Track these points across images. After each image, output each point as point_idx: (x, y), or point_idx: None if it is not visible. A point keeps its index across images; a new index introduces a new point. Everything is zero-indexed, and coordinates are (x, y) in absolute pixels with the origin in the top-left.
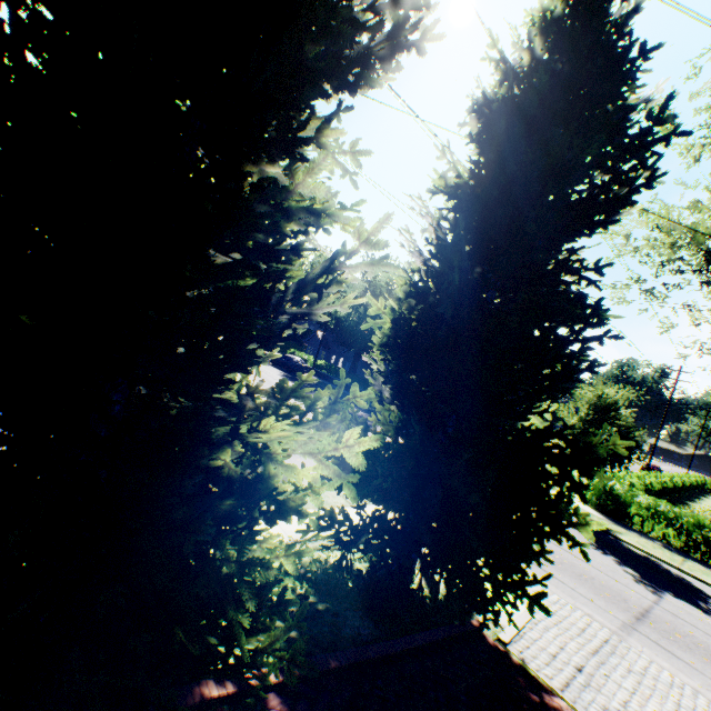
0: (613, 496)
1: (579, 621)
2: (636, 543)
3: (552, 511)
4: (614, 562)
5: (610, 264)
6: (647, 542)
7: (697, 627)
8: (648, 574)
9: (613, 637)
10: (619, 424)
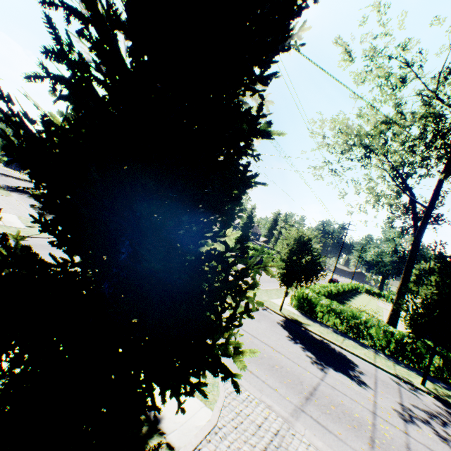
0: (308, 300)
1: (259, 417)
2: (317, 332)
3: (226, 333)
4: (301, 349)
5: (274, 73)
6: (324, 330)
7: (346, 394)
8: (321, 355)
9: (284, 426)
10: (312, 254)
